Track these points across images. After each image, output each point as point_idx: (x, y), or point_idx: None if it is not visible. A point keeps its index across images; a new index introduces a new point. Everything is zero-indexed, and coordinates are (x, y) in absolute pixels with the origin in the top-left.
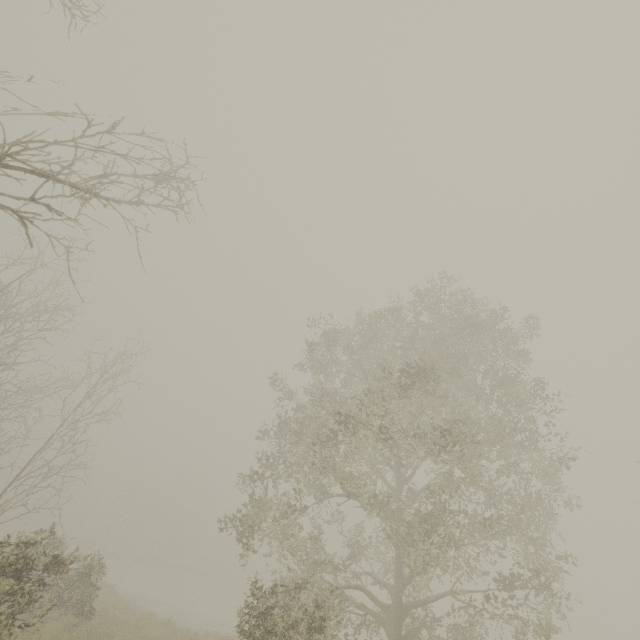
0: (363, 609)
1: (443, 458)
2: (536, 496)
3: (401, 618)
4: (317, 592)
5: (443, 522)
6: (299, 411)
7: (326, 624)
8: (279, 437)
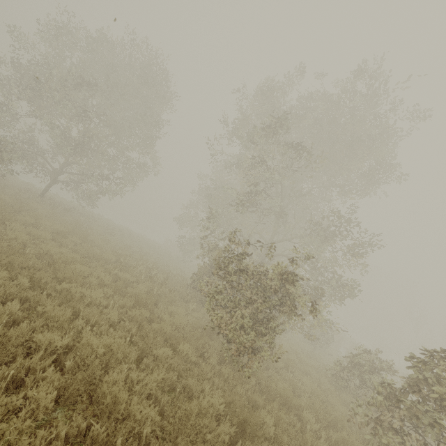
0: (44, 166)
1: (84, 123)
2: (144, 164)
3: (60, 174)
4: (2, 140)
5: (84, 148)
6: (32, 63)
7: (6, 152)
8: (14, 71)
